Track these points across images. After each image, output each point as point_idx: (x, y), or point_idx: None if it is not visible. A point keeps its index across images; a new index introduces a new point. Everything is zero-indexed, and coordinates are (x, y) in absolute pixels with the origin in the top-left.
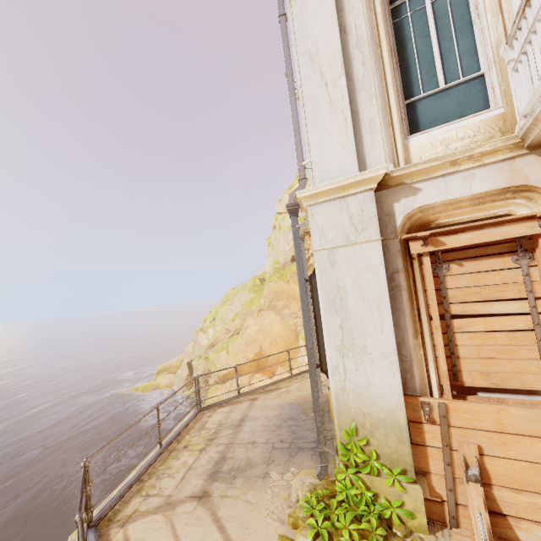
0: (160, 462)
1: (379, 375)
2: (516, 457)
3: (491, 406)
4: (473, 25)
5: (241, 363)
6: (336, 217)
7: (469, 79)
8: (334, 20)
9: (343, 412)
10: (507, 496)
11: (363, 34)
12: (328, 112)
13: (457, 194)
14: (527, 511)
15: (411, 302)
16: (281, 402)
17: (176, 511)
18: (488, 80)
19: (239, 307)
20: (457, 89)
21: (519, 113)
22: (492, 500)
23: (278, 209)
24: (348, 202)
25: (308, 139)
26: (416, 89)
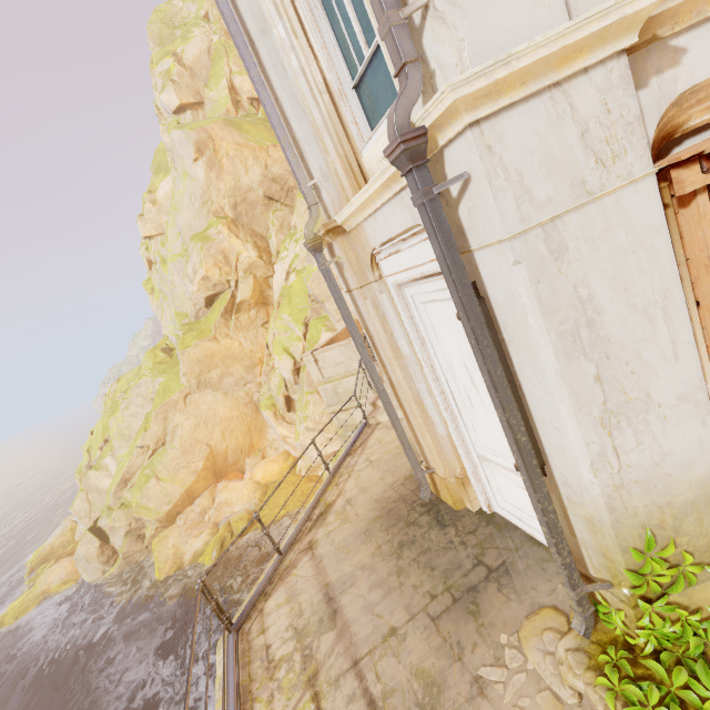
0: None
1: (680, 434)
2: None
3: None
4: None
5: (188, 482)
6: (550, 140)
7: None
8: None
9: (625, 523)
10: None
11: None
12: None
13: None
14: None
15: None
16: (360, 526)
17: None
18: None
19: (146, 405)
20: None
21: None
22: None
23: (144, 230)
24: (572, 95)
25: None
26: None
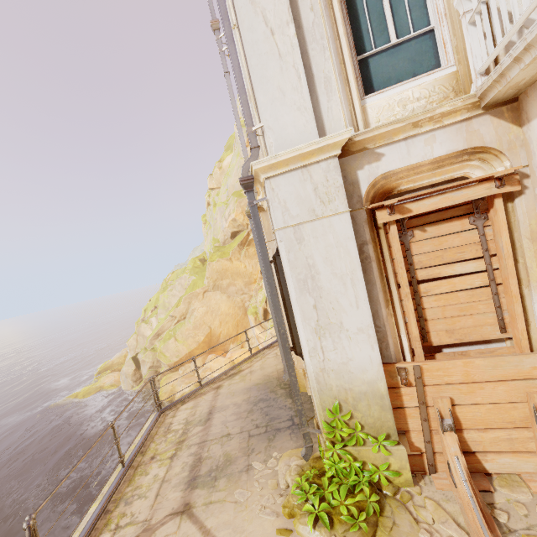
0: (125, 484)
1: (358, 350)
2: (482, 402)
3: (459, 361)
4: None
5: (192, 347)
6: (300, 190)
7: (420, 33)
8: None
9: (325, 392)
10: (475, 436)
11: None
12: (277, 66)
13: (420, 158)
14: (492, 445)
15: (380, 272)
16: (247, 385)
17: (157, 536)
18: (438, 36)
19: (182, 291)
20: (409, 44)
21: (475, 71)
22: (463, 442)
23: (210, 184)
24: (311, 172)
25: (257, 99)
26: (367, 43)
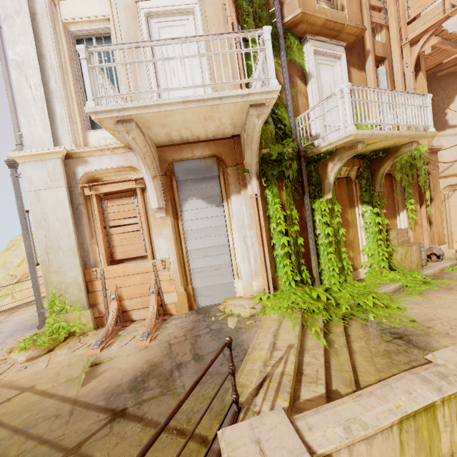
0: None
1: (68, 260)
2: (131, 285)
3: (121, 265)
4: (118, 81)
5: None
6: (39, 172)
7: None
8: (34, 48)
9: (49, 285)
10: (128, 302)
11: (55, 64)
12: (33, 105)
13: (106, 166)
14: (135, 306)
15: (89, 221)
16: None
17: None
18: None
19: None
20: None
21: None
22: (123, 306)
23: None
24: (46, 164)
25: (21, 119)
26: None
